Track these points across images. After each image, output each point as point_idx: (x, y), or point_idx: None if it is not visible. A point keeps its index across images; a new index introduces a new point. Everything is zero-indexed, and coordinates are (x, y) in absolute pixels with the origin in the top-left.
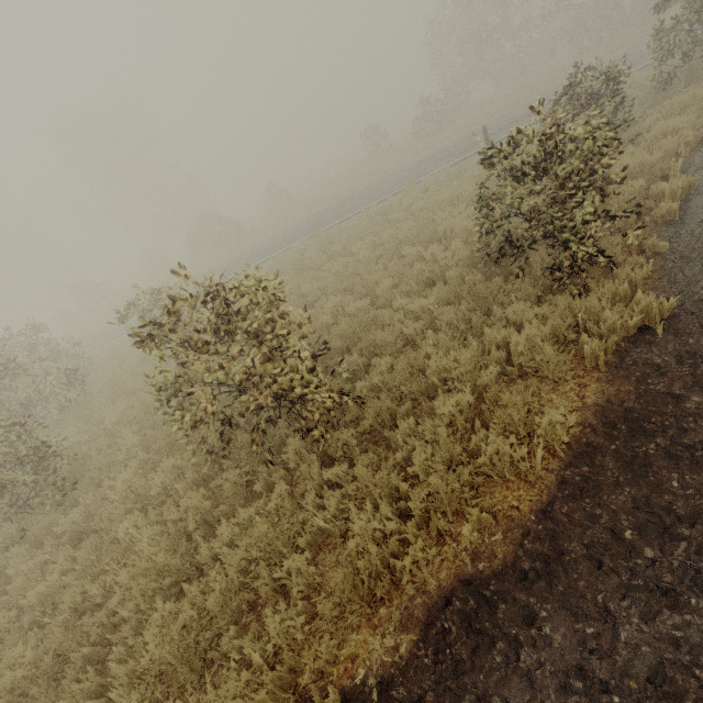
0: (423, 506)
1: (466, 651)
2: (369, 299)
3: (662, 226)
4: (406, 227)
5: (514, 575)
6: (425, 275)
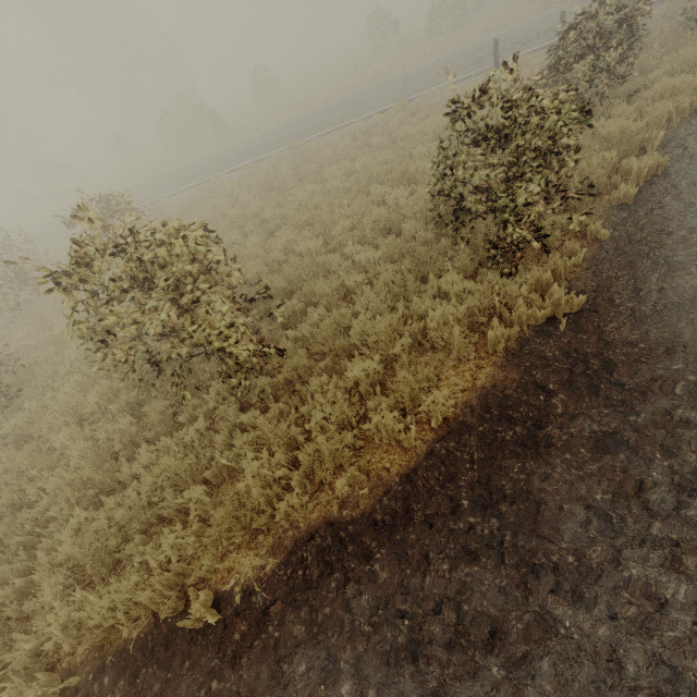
0: (310, 459)
1: (313, 576)
2: (326, 238)
3: (616, 209)
4: (383, 158)
5: (367, 523)
6: (382, 222)
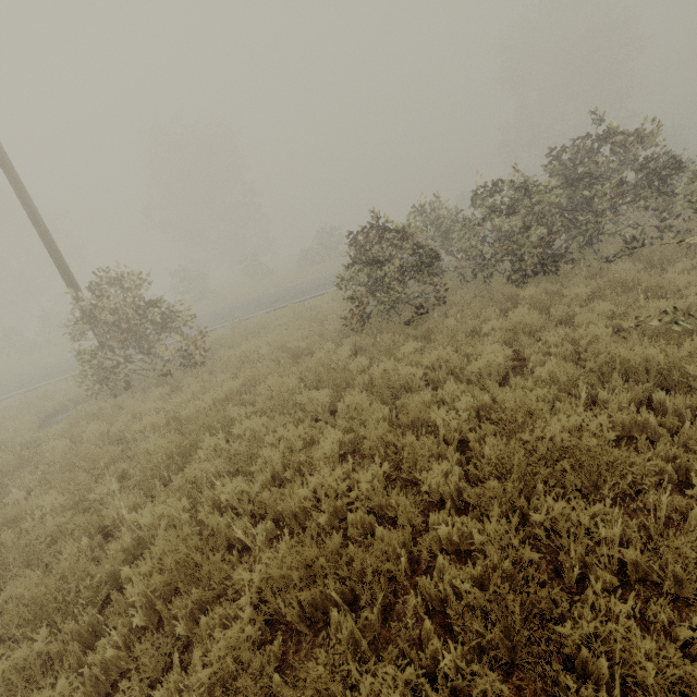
0: None
1: None
2: None
3: None
4: None
5: None
6: None
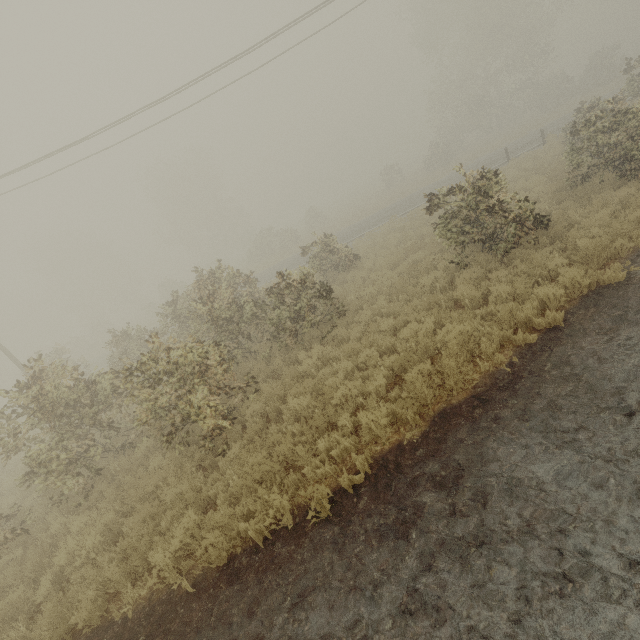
0: (609, 238)
1: None
2: None
3: None
4: None
5: None
6: None
